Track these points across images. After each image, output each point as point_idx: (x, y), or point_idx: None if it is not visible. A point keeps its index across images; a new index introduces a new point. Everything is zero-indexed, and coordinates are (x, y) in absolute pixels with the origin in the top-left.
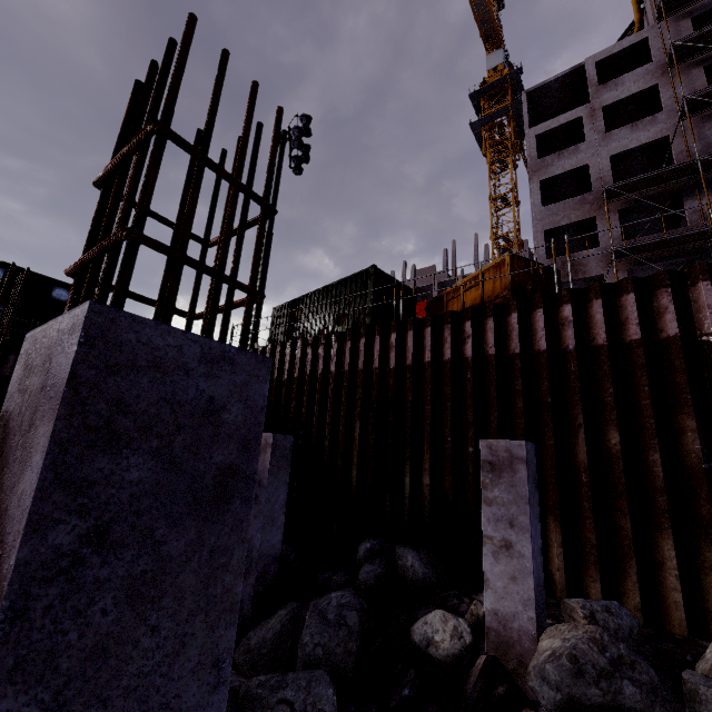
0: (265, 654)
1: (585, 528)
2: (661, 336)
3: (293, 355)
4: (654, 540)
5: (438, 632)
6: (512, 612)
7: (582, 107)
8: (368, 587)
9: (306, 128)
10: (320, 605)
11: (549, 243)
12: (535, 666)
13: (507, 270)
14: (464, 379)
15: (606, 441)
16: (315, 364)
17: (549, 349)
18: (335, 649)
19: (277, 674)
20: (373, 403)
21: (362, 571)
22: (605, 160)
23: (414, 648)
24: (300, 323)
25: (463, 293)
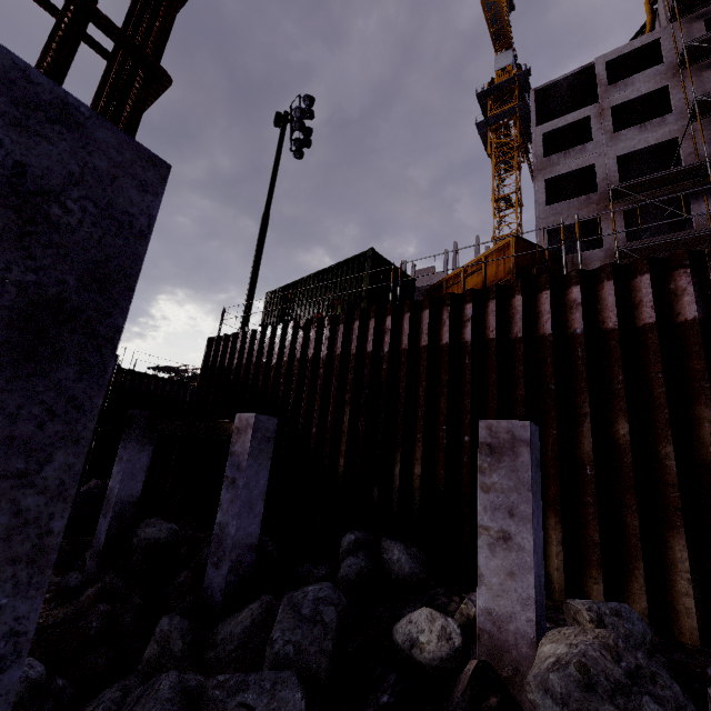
0: (231, 651)
1: (588, 526)
2: (677, 320)
3: (283, 338)
4: (664, 539)
5: (424, 632)
6: (508, 612)
7: (590, 106)
8: (350, 582)
9: (308, 110)
10: (295, 599)
11: (551, 243)
12: (536, 676)
13: (512, 252)
14: (462, 365)
15: (614, 431)
16: (306, 348)
17: (554, 334)
18: (308, 647)
19: (238, 674)
20: (364, 388)
21: (344, 564)
22: (612, 161)
23: (396, 649)
24: (294, 308)
25: (464, 278)
